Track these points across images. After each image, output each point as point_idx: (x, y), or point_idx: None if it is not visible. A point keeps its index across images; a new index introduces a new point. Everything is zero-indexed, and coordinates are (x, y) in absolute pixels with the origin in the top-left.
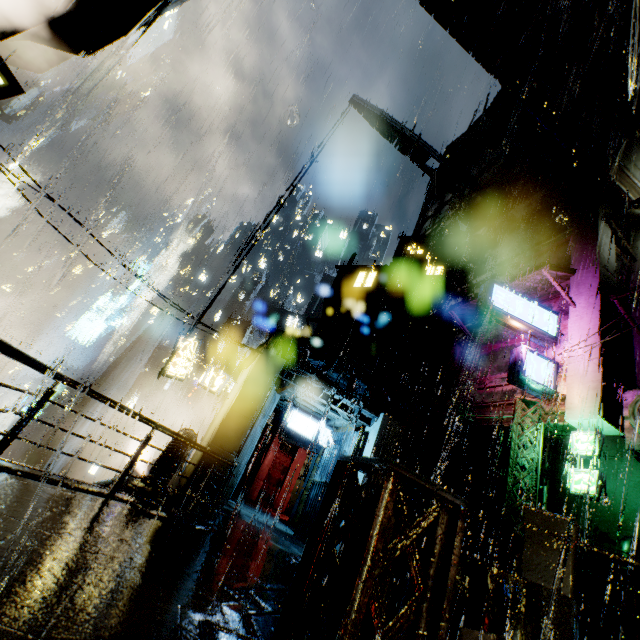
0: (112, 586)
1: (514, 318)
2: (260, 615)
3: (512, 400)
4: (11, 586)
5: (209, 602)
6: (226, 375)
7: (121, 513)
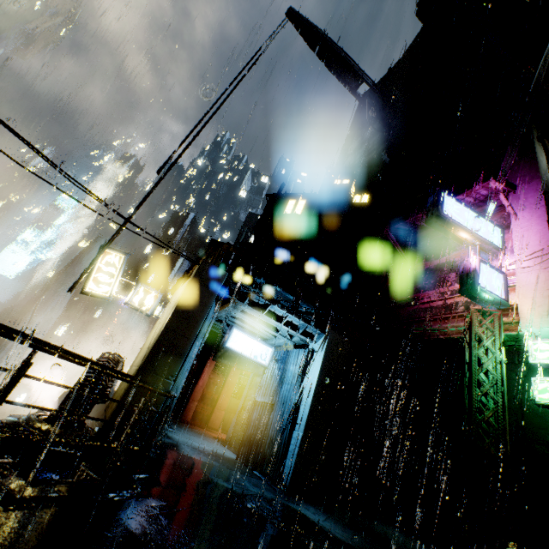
0: None
1: (465, 229)
2: None
3: (455, 313)
4: None
5: None
6: (158, 293)
7: None
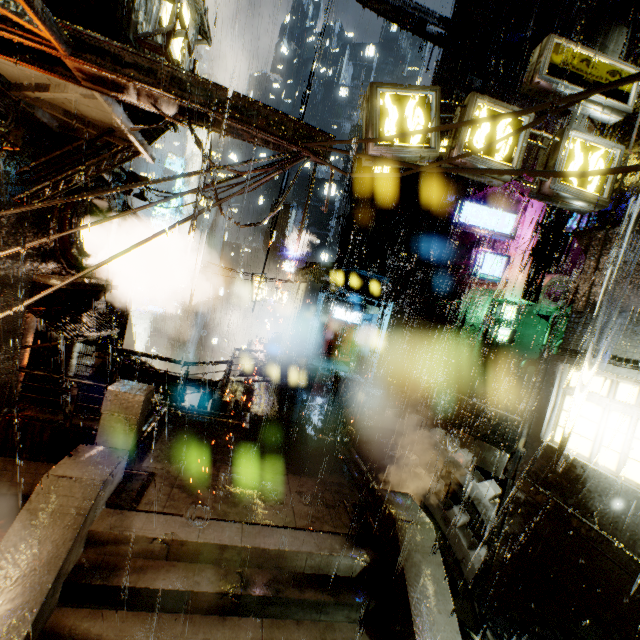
0: (283, 409)
1: (479, 229)
2: (324, 410)
3: (482, 281)
4: (266, 411)
5: (308, 409)
6: (288, 292)
7: (271, 387)
